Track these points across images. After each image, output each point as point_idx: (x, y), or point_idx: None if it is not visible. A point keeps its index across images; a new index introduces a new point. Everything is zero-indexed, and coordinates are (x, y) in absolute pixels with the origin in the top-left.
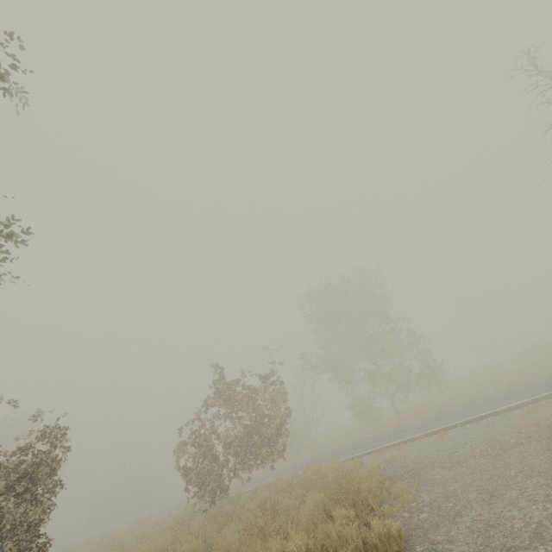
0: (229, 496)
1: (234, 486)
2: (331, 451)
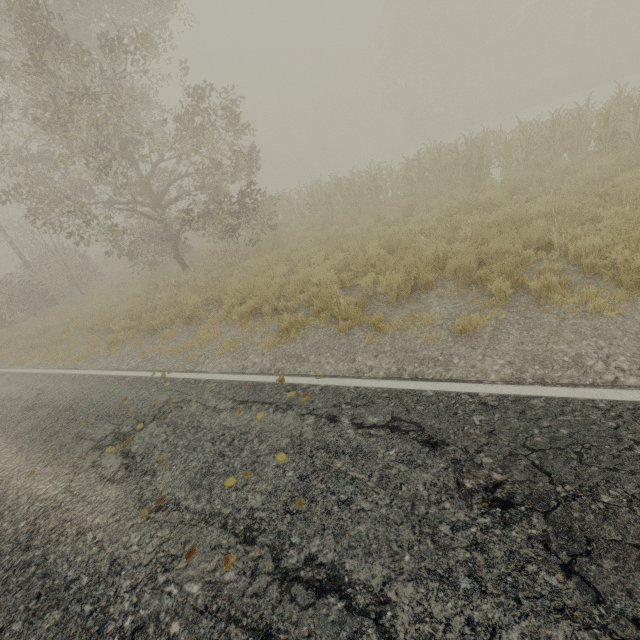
0: None
1: None
2: None
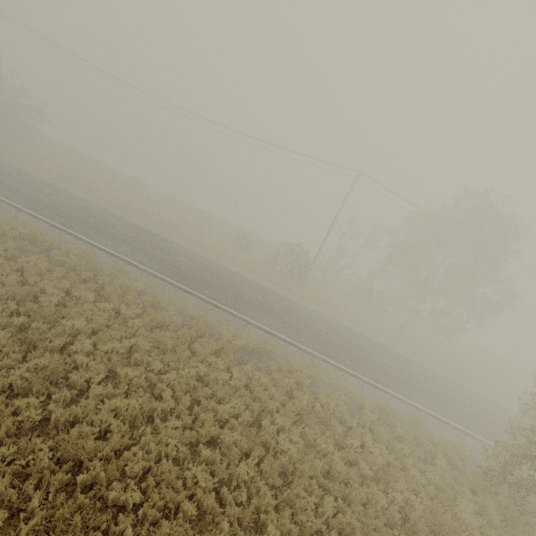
0: (469, 453)
1: (316, 327)
2: (447, 391)
